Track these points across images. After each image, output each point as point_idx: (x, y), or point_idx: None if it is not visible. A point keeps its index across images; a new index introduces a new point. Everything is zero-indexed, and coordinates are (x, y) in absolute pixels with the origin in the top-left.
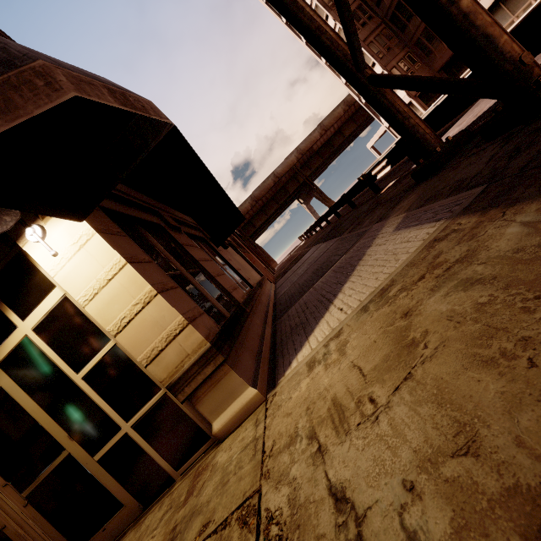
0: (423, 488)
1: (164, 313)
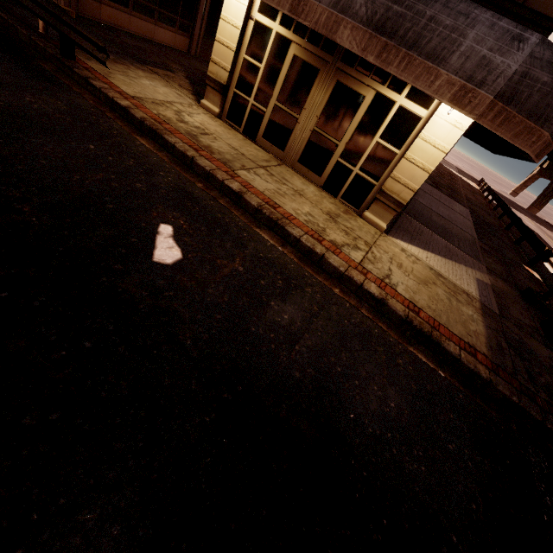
0: (404, 285)
1: (419, 179)
